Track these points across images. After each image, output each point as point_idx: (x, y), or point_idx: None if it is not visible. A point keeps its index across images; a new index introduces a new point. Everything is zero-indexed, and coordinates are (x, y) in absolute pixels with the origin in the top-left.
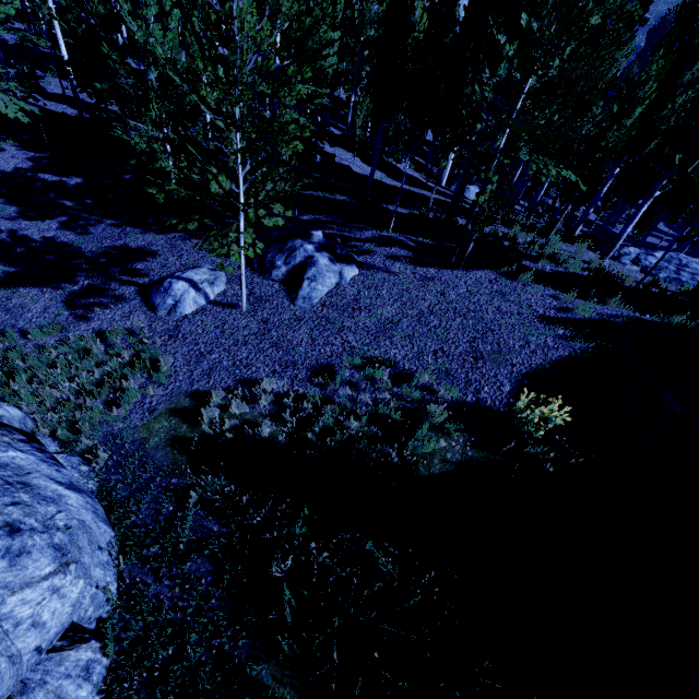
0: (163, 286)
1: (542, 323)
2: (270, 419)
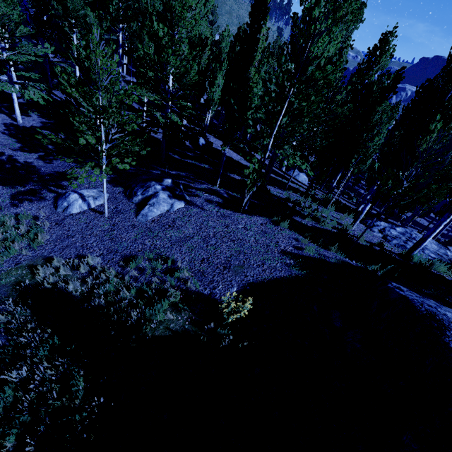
0: (65, 195)
1: (279, 254)
2: (80, 281)
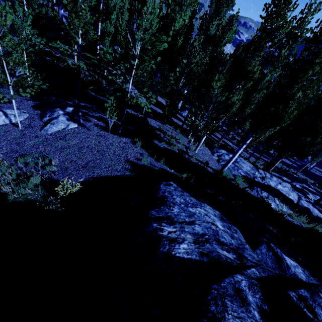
0: None
1: (124, 161)
2: None
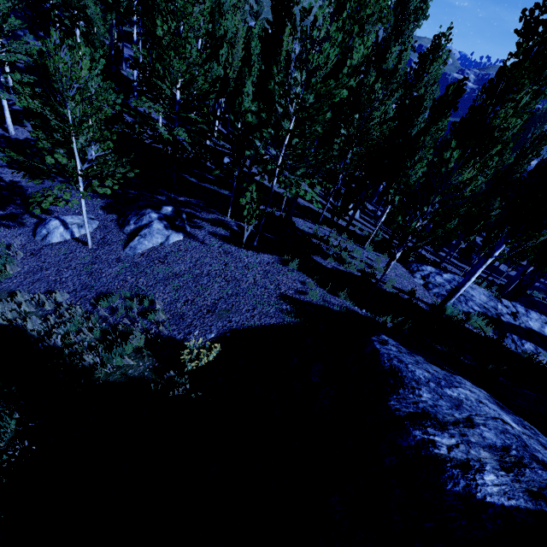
0: (45, 221)
1: (277, 298)
2: (43, 319)
